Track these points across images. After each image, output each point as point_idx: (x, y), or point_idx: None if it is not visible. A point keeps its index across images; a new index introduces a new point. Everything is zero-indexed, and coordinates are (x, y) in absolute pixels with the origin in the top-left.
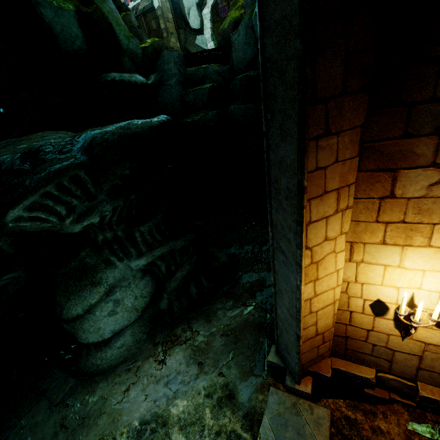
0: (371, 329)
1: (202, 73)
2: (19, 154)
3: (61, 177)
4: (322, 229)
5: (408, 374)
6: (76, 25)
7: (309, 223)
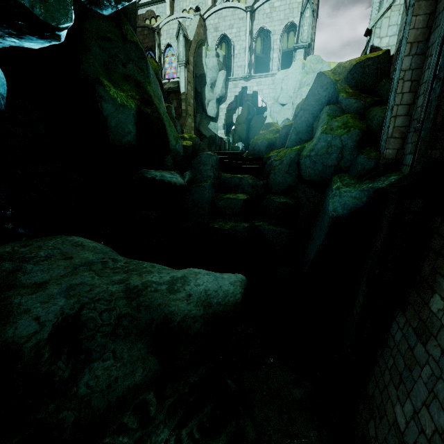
0: None
1: (236, 182)
2: (48, 329)
3: (124, 413)
4: None
5: None
6: (133, 122)
7: None
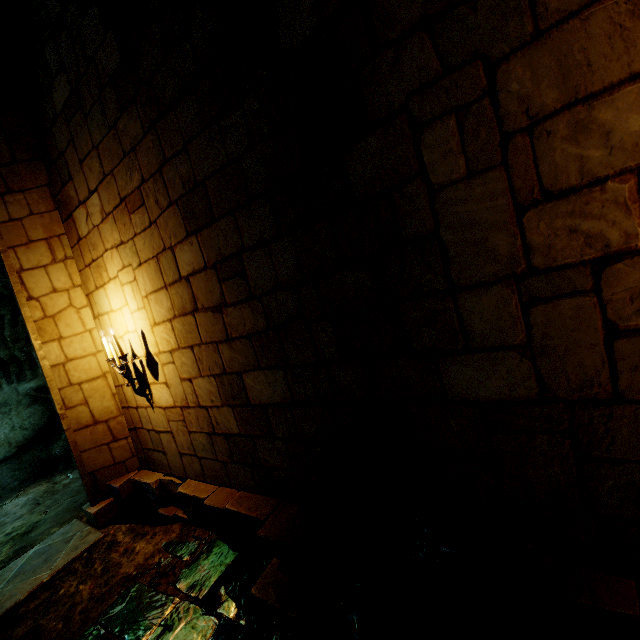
0: (137, 406)
1: None
2: None
3: None
4: (43, 279)
5: (181, 469)
6: None
7: (21, 270)
